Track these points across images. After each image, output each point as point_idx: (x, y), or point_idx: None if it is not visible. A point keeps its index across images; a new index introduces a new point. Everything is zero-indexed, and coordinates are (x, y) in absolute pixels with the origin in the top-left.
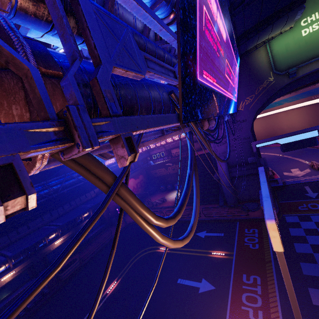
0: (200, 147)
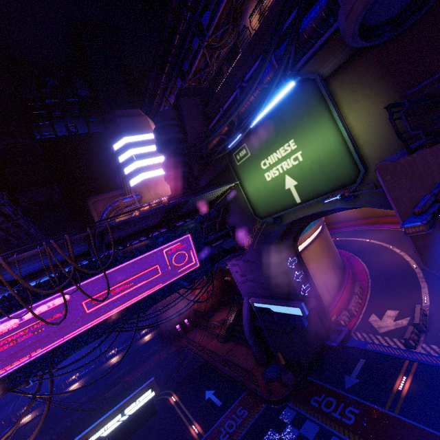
0: None
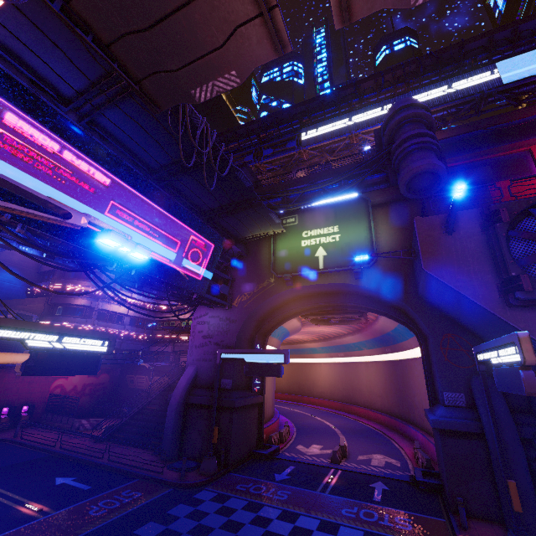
0: None
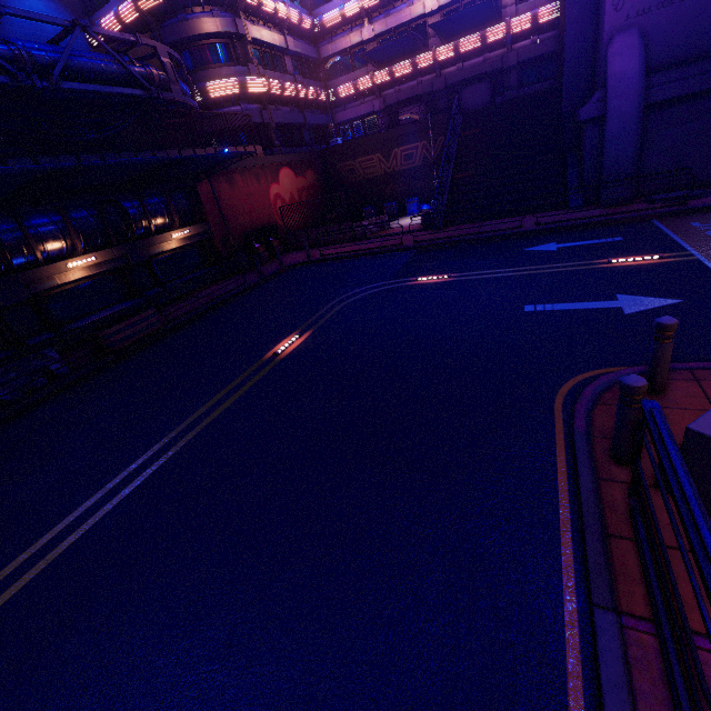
0: (489, 101)
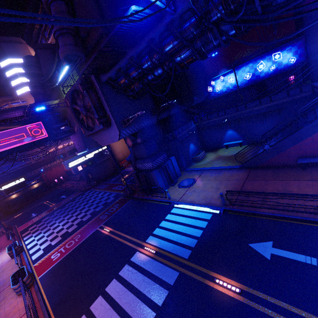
0: None
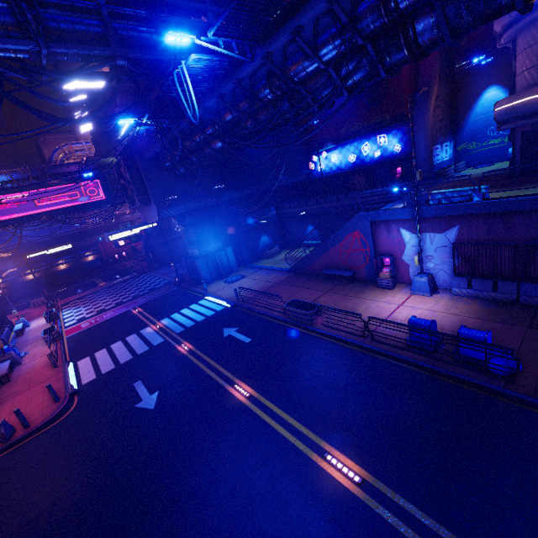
0: None
